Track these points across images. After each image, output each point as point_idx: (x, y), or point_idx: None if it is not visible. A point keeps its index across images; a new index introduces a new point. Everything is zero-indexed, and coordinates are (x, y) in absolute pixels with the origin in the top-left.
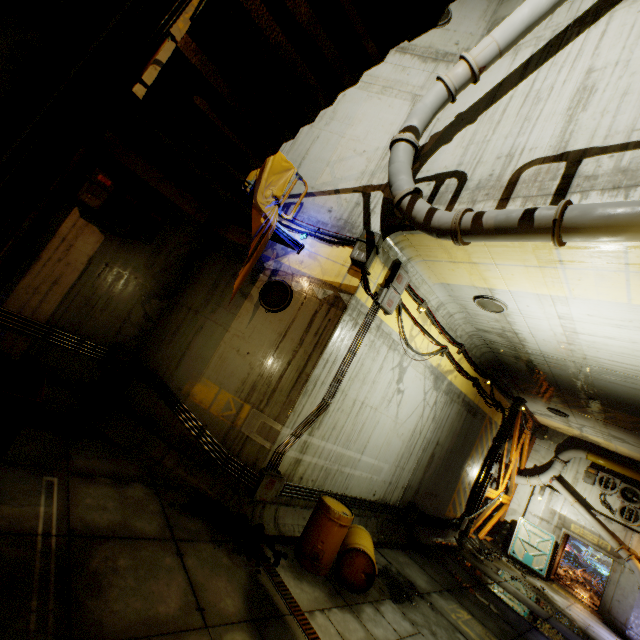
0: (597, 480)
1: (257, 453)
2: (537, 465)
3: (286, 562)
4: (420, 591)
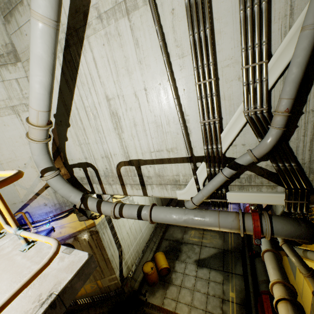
0: None
1: (115, 285)
2: None
3: (148, 293)
4: (180, 241)
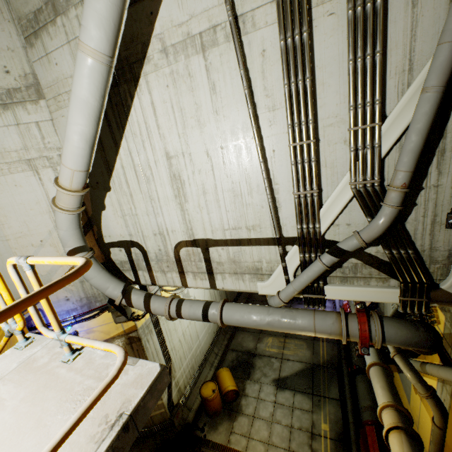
0: None
1: (161, 416)
2: None
3: (207, 426)
4: (253, 352)
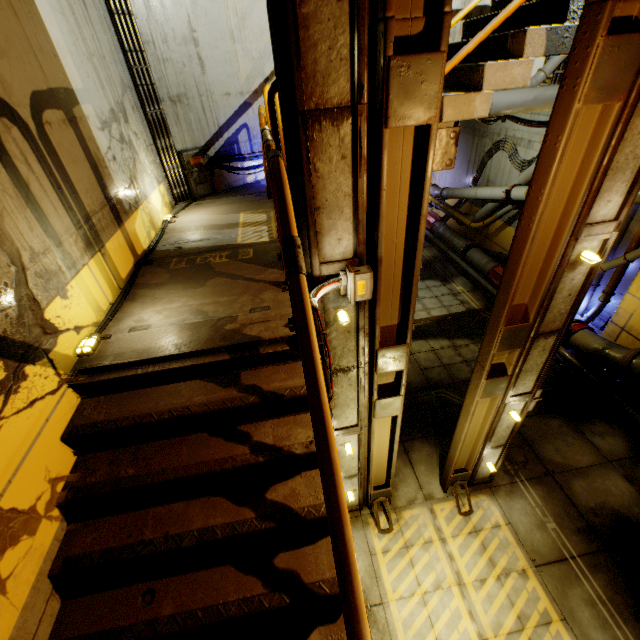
0: None
1: None
2: None
3: None
4: None
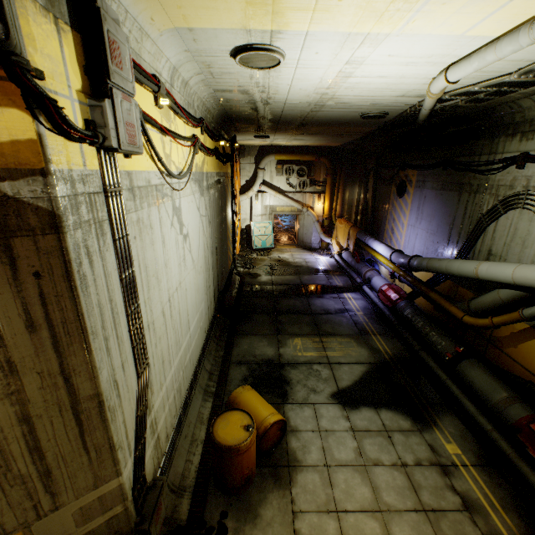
0: (284, 172)
1: (110, 531)
2: (248, 180)
3: (232, 519)
4: (277, 361)
